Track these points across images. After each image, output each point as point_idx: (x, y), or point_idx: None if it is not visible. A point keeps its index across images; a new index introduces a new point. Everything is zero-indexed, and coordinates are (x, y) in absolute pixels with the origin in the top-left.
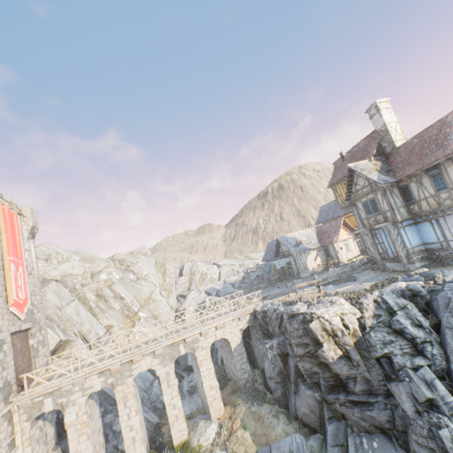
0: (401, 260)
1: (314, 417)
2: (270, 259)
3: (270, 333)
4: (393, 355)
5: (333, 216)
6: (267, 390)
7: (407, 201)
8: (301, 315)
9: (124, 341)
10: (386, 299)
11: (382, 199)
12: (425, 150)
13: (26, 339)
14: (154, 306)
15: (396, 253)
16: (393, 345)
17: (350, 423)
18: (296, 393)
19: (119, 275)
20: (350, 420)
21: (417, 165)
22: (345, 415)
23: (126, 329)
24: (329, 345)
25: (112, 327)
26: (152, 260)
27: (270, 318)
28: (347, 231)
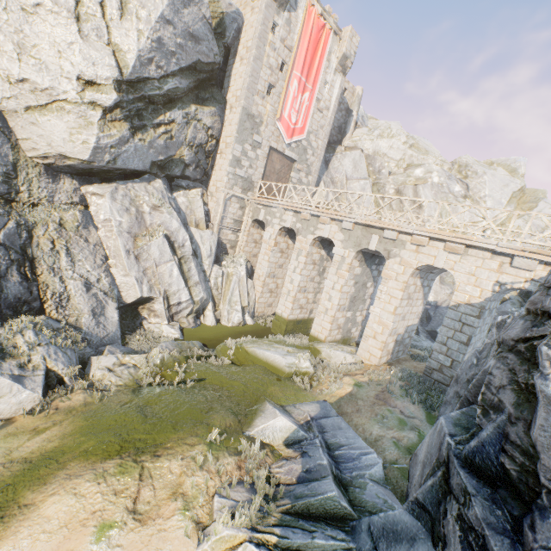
0: None
1: (417, 477)
2: None
3: None
4: None
5: None
6: None
7: None
8: None
9: None
10: None
11: None
12: None
13: (288, 168)
14: None
15: None
16: None
17: None
18: None
19: (438, 179)
20: None
21: None
22: (447, 550)
23: None
24: None
25: None
26: (516, 182)
27: None
28: None
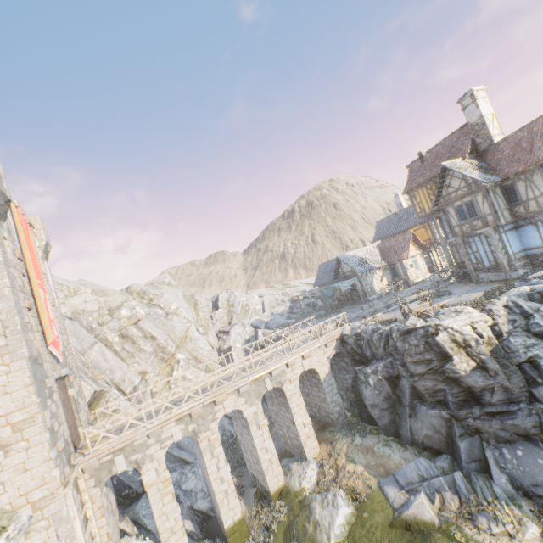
0: (503, 268)
1: (439, 437)
2: (326, 283)
3: (363, 359)
4: (539, 358)
5: (396, 231)
6: (364, 421)
7: (510, 202)
8: (422, 329)
9: (163, 389)
10: (519, 303)
11: (483, 202)
12: (537, 143)
13: (65, 389)
14: (192, 346)
15: (495, 261)
16: (537, 349)
17: (486, 436)
18: (413, 417)
19: (144, 310)
20: (486, 433)
21: (529, 160)
22: (480, 428)
23: (163, 375)
24: (460, 358)
25: (147, 373)
26: (179, 291)
27: (367, 341)
28: (415, 247)
